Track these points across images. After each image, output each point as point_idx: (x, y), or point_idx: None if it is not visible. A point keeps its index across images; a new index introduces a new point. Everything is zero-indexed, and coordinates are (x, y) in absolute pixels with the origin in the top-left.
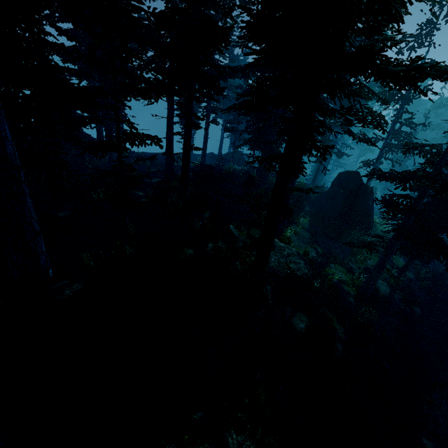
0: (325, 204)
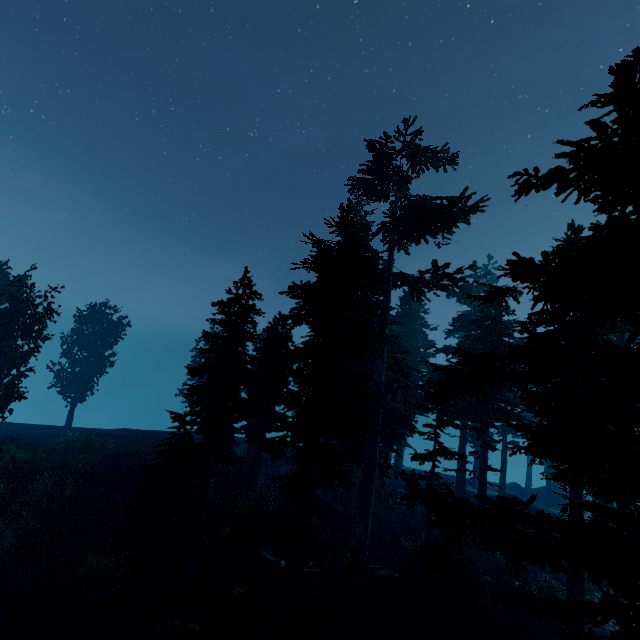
0: None
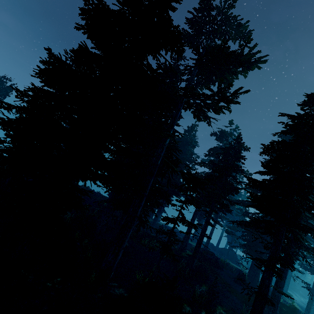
0: None
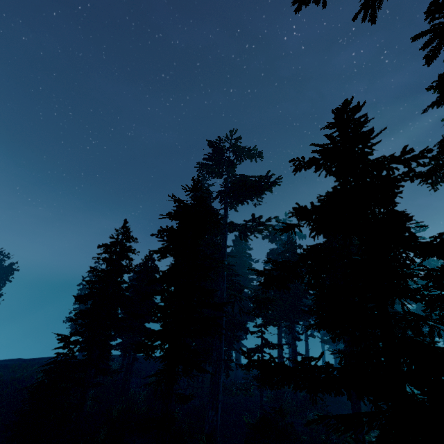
0: None
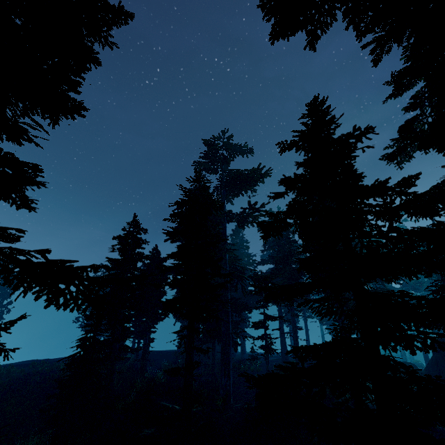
0: (433, 372)
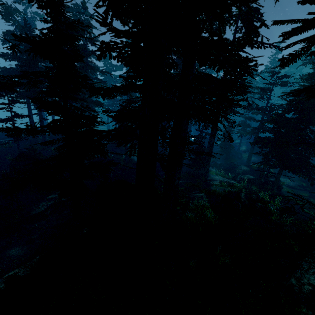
0: None
